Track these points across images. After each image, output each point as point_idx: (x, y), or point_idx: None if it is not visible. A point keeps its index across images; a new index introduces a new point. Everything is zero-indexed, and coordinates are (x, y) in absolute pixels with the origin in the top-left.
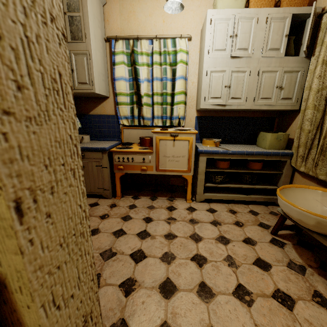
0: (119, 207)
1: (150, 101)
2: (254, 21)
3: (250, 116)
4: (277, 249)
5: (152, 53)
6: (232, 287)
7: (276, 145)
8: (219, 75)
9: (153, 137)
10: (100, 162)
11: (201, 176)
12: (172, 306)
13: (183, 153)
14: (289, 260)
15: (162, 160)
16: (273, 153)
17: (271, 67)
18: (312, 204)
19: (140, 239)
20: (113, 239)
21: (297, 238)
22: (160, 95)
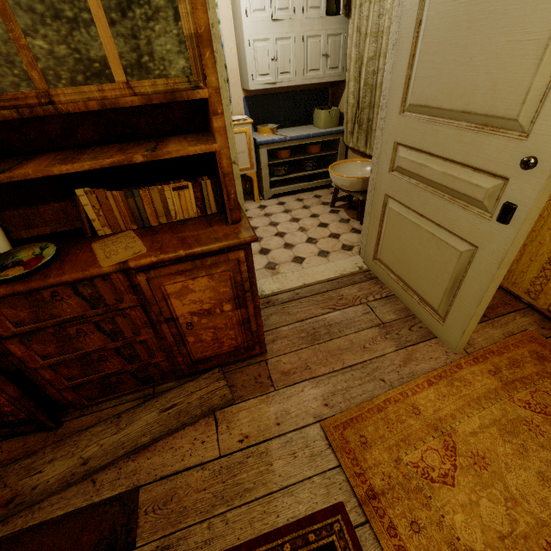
0: None
1: None
2: None
3: (303, 89)
4: (334, 215)
5: None
6: (305, 240)
7: (330, 124)
8: (264, 46)
9: None
10: None
11: (264, 170)
12: (271, 256)
13: (242, 148)
14: (341, 219)
15: None
16: (327, 132)
17: (315, 31)
18: (355, 174)
19: None
20: None
21: (348, 205)
22: None
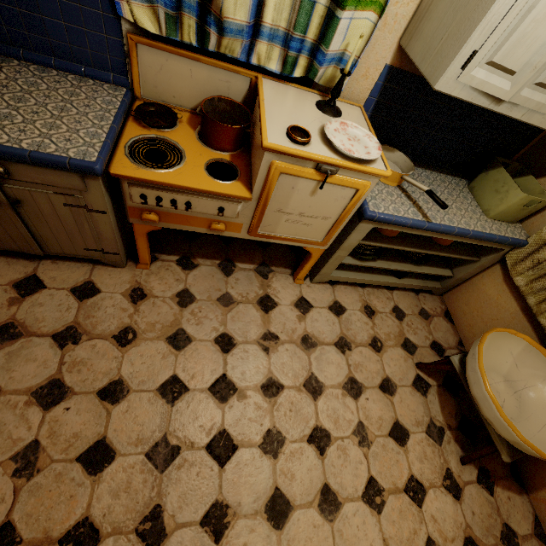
0: (155, 302)
1: None
2: None
3: None
4: (420, 398)
5: None
6: (362, 485)
7: (509, 215)
8: None
9: (262, 161)
10: (81, 199)
11: (342, 252)
12: (288, 541)
13: (329, 211)
14: (430, 420)
15: (269, 218)
16: (498, 239)
17: None
18: (502, 359)
19: (219, 404)
20: (164, 411)
21: (444, 372)
22: None
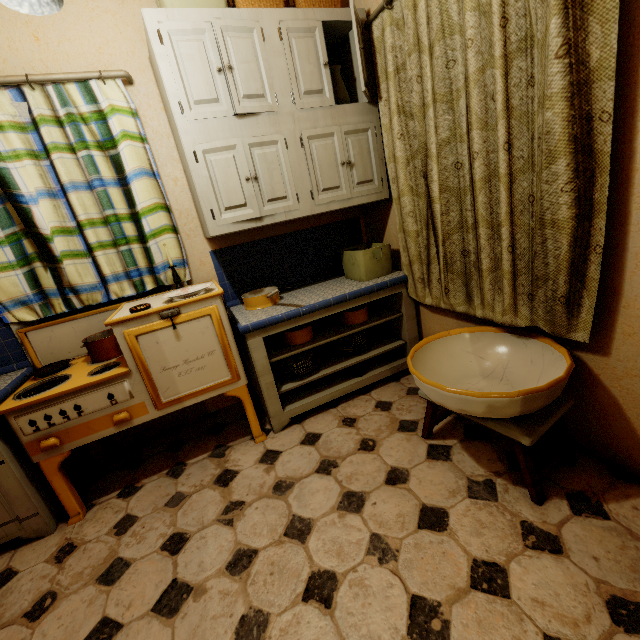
0: (86, 547)
1: (81, 243)
2: (256, 36)
3: (317, 225)
4: (443, 466)
5: (35, 124)
6: (402, 617)
7: (377, 270)
8: (227, 158)
9: (116, 336)
10: None
11: (265, 377)
12: None
13: (208, 345)
14: (468, 481)
15: (162, 381)
16: (376, 286)
17: (321, 128)
18: (464, 362)
19: (167, 621)
20: None
21: (461, 425)
22: (101, 225)
